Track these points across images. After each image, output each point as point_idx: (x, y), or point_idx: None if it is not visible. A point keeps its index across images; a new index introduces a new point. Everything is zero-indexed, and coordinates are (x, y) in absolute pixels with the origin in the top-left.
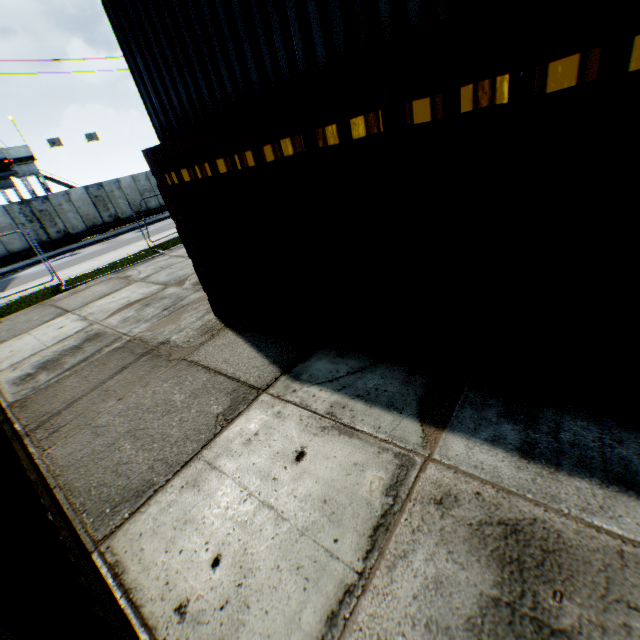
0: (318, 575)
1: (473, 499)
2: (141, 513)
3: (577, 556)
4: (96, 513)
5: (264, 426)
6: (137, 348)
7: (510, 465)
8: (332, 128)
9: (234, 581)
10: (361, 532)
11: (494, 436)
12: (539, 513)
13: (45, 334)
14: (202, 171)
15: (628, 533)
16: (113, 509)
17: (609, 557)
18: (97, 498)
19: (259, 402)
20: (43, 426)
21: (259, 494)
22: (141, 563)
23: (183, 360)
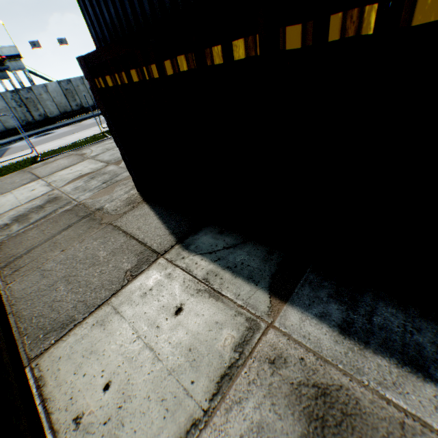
0: (175, 408)
1: (298, 363)
2: (63, 341)
3: (368, 422)
4: (33, 337)
5: (157, 284)
6: (80, 211)
7: (330, 338)
8: (217, 49)
9: (117, 404)
10: (211, 378)
11: (322, 313)
12: (345, 381)
13: (21, 194)
14: (121, 79)
15: (411, 408)
16: (45, 336)
17: (393, 426)
18: (36, 326)
19: (157, 264)
20: (9, 265)
21: (145, 337)
22: (57, 380)
23: (110, 224)
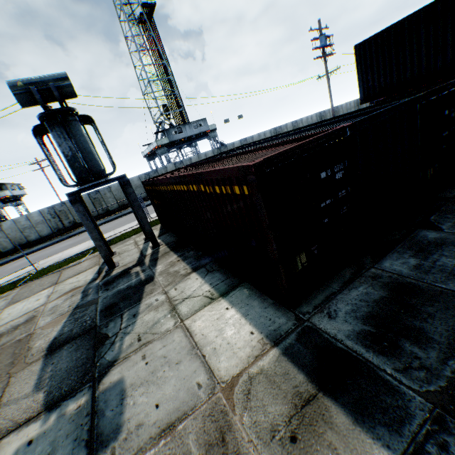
0: None
1: None
2: None
3: None
4: None
5: None
6: None
7: None
8: None
9: None
10: None
11: None
12: None
13: None
14: None
15: None
16: None
17: None
18: None
19: None
20: None
21: None
22: None
23: None
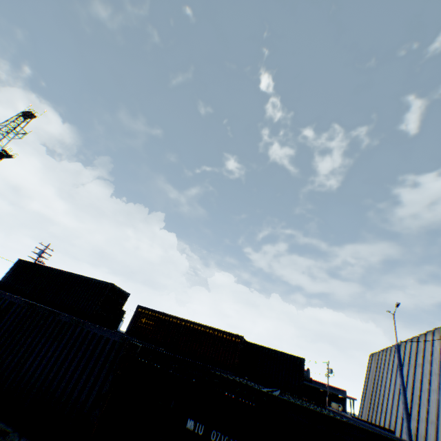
0: None
1: None
2: None
3: None
4: None
5: None
6: None
7: None
8: None
9: None
10: None
11: None
12: None
13: None
14: None
15: None
16: None
17: None
18: None
19: None
20: None
21: None
22: None
23: None
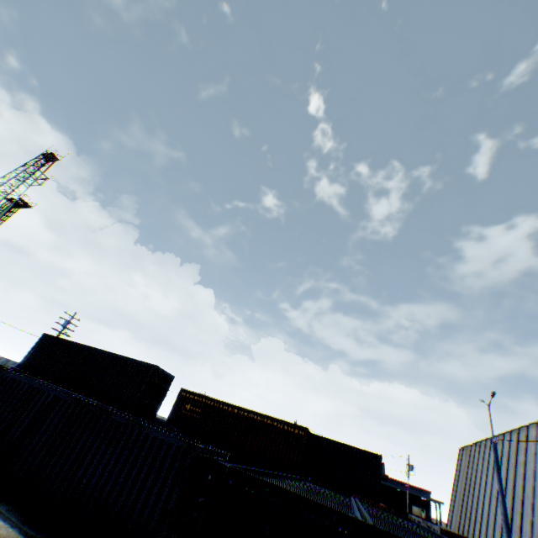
0: None
1: None
2: None
3: None
4: None
5: None
6: None
7: None
8: None
9: None
10: None
11: None
12: None
13: None
14: None
15: None
16: None
17: None
18: None
19: None
20: None
21: None
22: None
23: None
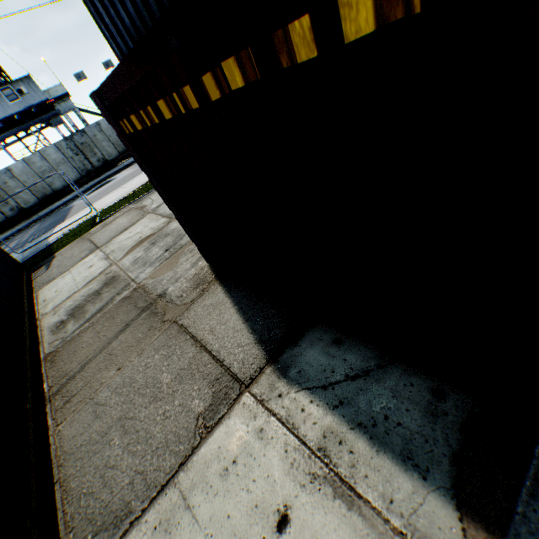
0: None
1: None
2: None
3: None
4: (80, 536)
5: (243, 450)
6: (139, 300)
7: None
8: (301, 24)
9: None
10: None
11: None
12: None
13: (79, 273)
14: (149, 117)
15: None
16: (93, 537)
17: None
18: (84, 512)
19: (240, 406)
20: (61, 391)
21: None
22: None
23: (174, 323)
